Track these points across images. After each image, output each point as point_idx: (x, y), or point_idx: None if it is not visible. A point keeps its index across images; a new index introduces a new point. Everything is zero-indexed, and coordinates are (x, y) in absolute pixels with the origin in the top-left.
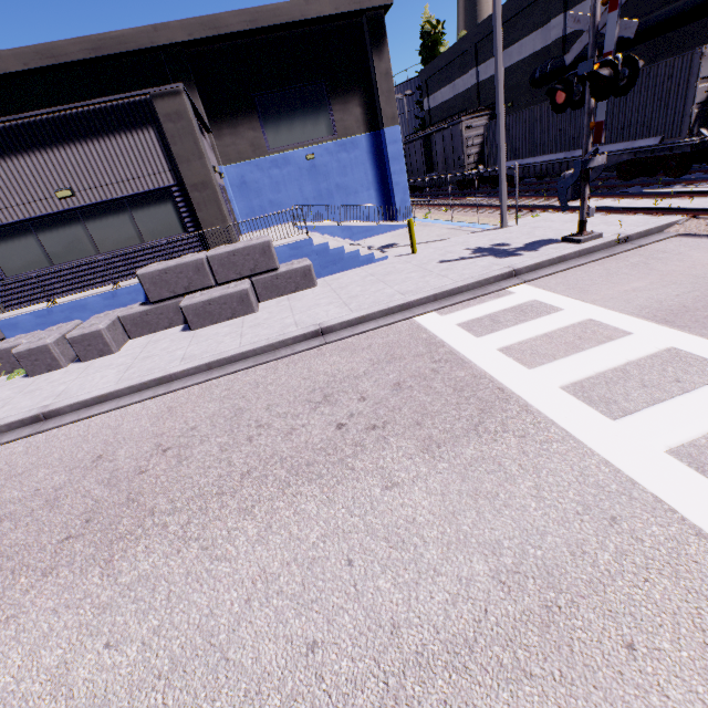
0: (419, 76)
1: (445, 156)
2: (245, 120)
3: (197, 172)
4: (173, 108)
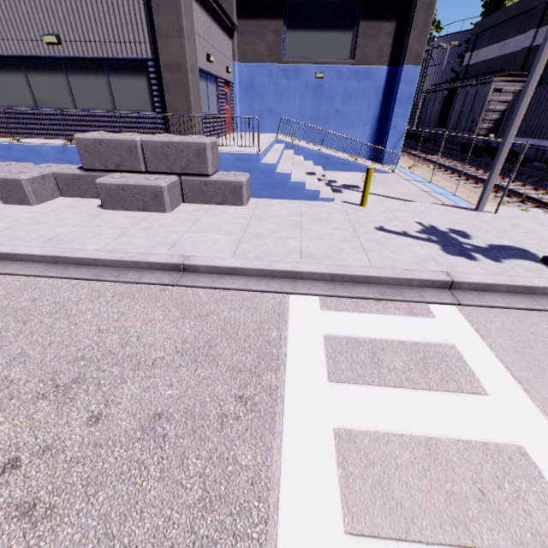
0: (472, 28)
1: (460, 114)
2: (270, 21)
3: (174, 50)
4: None
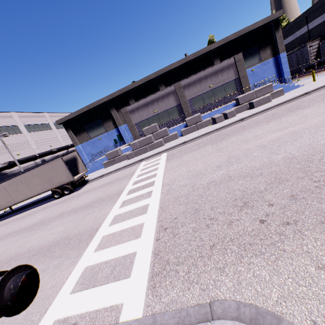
0: None
1: (297, 61)
2: None
3: (243, 73)
4: (239, 59)
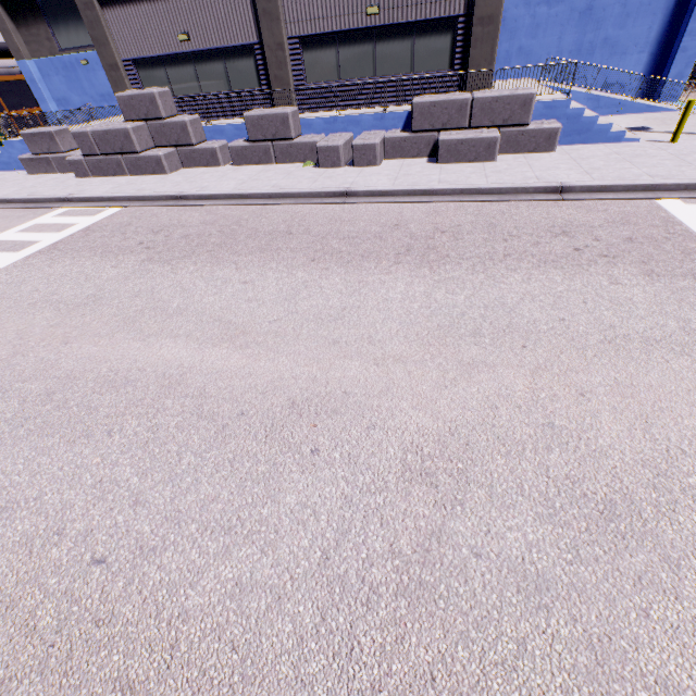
0: None
1: None
2: None
3: (490, 3)
4: None
